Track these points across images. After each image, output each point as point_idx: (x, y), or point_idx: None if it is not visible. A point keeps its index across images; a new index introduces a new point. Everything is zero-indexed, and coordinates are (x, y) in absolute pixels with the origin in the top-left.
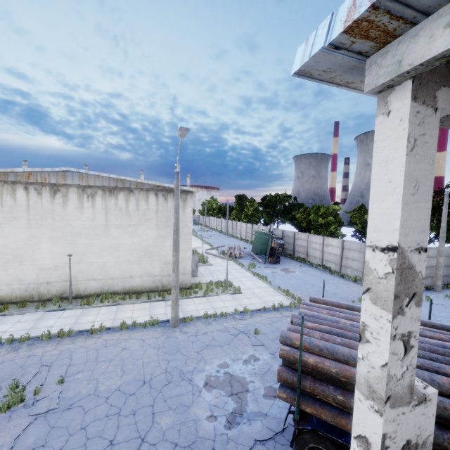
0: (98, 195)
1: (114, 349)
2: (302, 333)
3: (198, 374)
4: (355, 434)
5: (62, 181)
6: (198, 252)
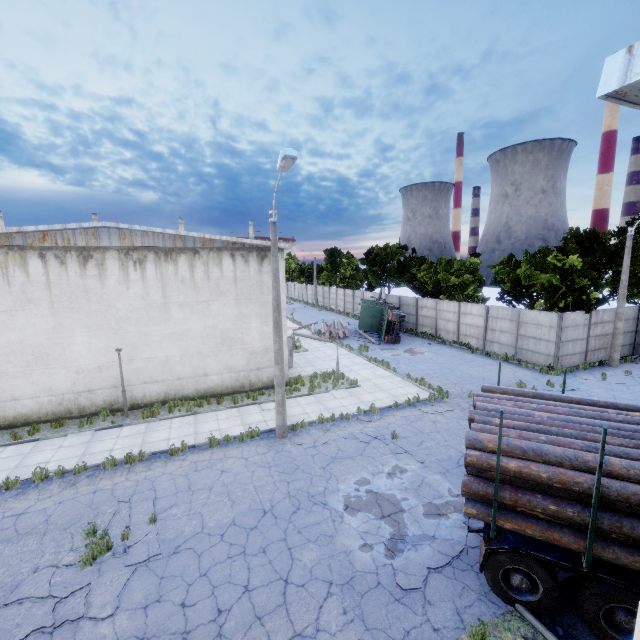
0: (148, 261)
1: (210, 473)
2: (501, 433)
3: (333, 495)
4: None
5: (94, 242)
6: None
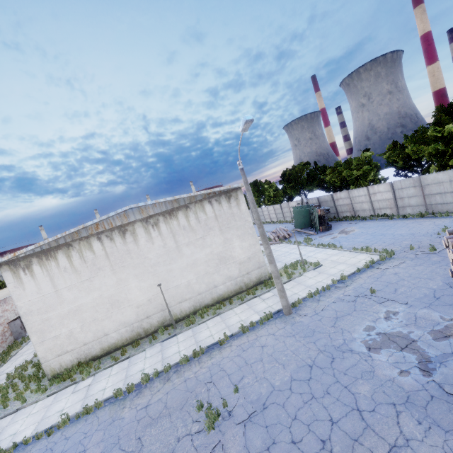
0: (160, 222)
1: (254, 350)
2: None
3: (353, 343)
4: None
5: (125, 220)
6: None
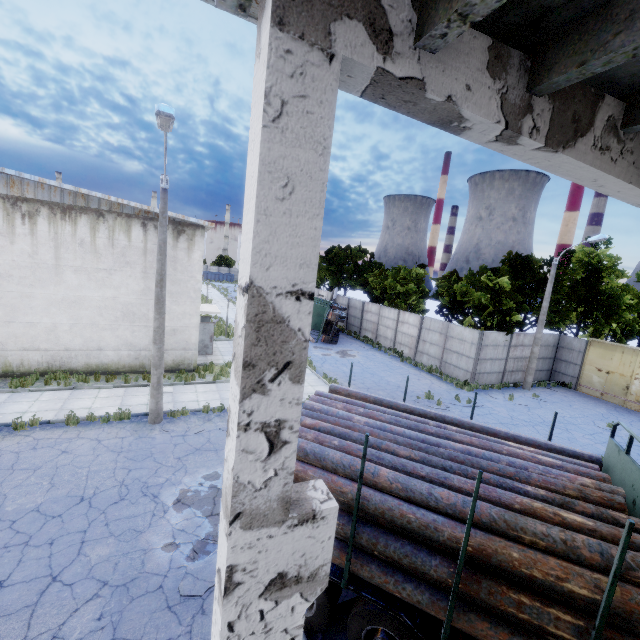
0: (41, 216)
1: (48, 453)
2: None
3: (170, 488)
4: (217, 566)
5: None
6: (224, 321)
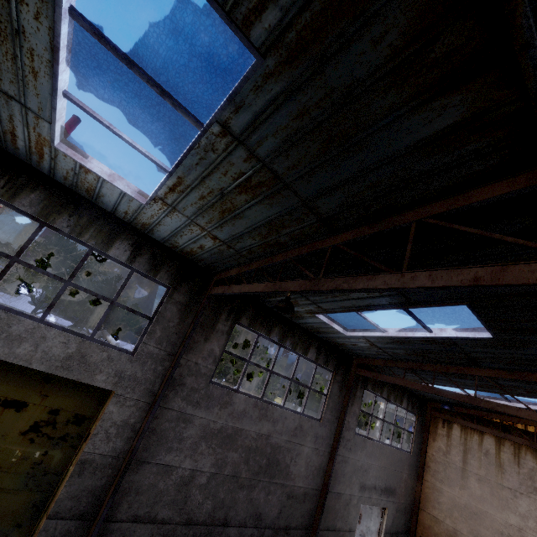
0: None
1: None
2: None
3: None
4: None
5: None
6: None
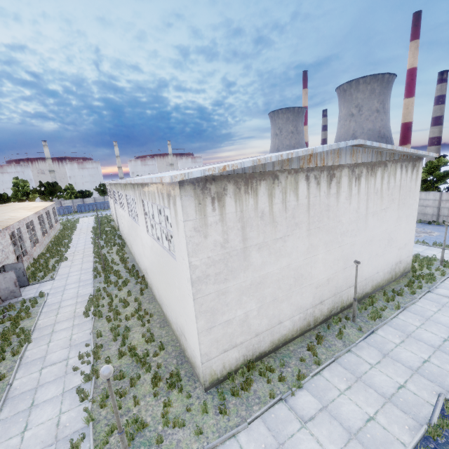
0: (362, 176)
1: None
2: None
3: None
4: None
5: (336, 160)
6: None
